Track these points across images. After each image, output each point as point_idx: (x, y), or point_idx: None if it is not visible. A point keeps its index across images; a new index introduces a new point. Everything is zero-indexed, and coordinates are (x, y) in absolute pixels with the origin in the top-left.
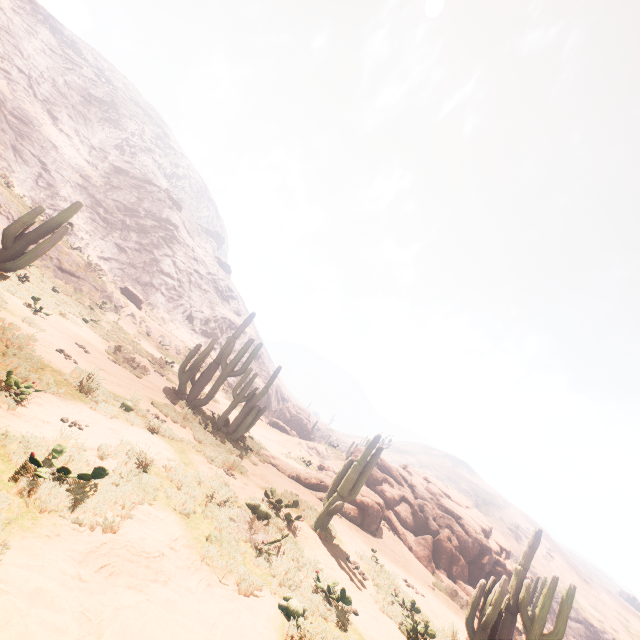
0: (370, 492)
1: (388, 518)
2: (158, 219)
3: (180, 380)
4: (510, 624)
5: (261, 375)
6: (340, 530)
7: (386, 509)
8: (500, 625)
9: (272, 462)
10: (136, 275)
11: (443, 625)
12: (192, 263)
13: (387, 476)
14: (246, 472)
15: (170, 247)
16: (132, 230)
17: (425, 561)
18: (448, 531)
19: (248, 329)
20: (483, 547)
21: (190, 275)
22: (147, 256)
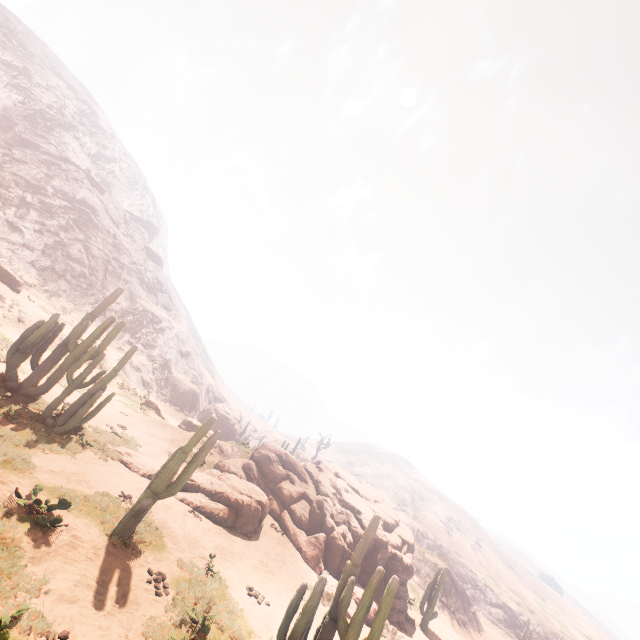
0: (254, 490)
1: (280, 518)
2: (71, 199)
3: (7, 363)
4: (328, 633)
5: (189, 373)
6: (180, 534)
7: (281, 508)
8: (318, 635)
9: (124, 460)
10: (32, 258)
11: (273, 639)
12: (111, 250)
13: (290, 473)
14: (29, 468)
15: (83, 231)
16: (33, 208)
17: (313, 562)
18: (344, 527)
19: (177, 324)
20: (378, 542)
21: (107, 263)
22: (50, 238)
